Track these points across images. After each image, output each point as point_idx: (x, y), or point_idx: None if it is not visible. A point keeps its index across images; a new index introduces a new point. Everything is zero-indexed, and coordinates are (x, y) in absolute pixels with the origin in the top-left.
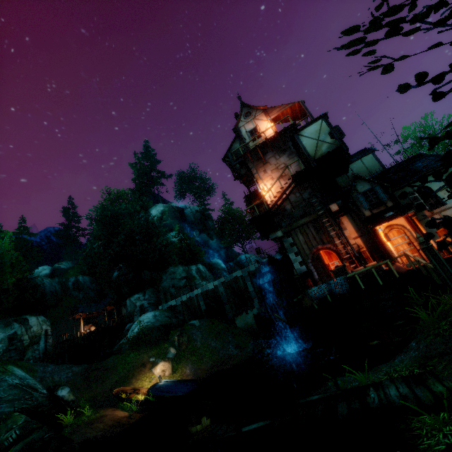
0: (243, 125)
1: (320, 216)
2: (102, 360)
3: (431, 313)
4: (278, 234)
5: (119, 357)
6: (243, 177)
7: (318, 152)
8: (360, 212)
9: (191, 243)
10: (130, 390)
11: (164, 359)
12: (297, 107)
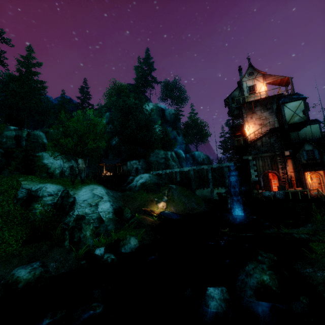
0: (245, 80)
1: (276, 155)
2: (120, 192)
3: (321, 216)
4: (249, 158)
5: (136, 193)
6: (234, 116)
7: (292, 120)
8: (300, 160)
9: (169, 137)
10: (150, 210)
11: (164, 201)
12: (286, 79)
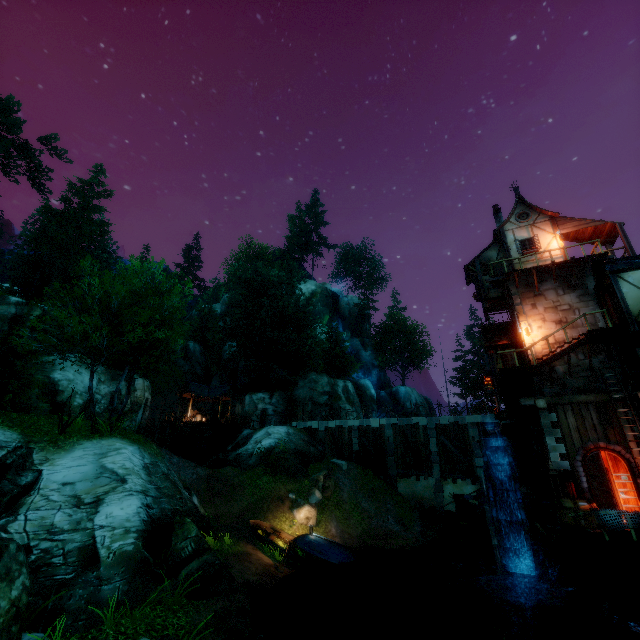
0: (511, 228)
1: (614, 401)
2: (213, 466)
3: None
4: (539, 404)
5: (246, 474)
6: (490, 301)
7: None
8: None
9: (344, 348)
10: (269, 529)
11: (311, 504)
12: (607, 229)
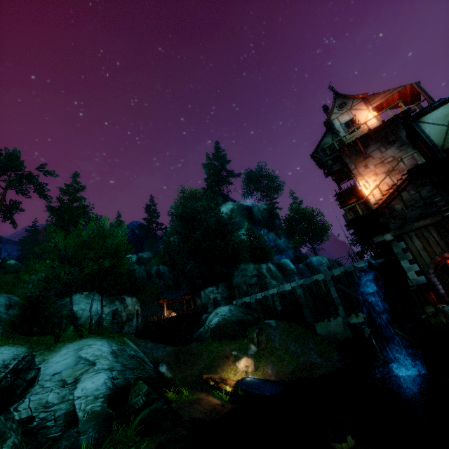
0: (336, 117)
1: (447, 218)
2: (184, 344)
3: None
4: (387, 238)
5: (202, 344)
6: (335, 174)
7: None
8: None
9: (260, 241)
10: (218, 379)
11: (247, 355)
12: (408, 91)
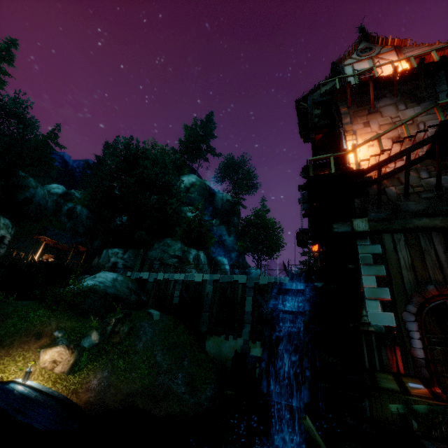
0: (351, 62)
1: None
2: (22, 299)
3: None
4: (358, 226)
5: (29, 305)
6: (318, 132)
7: None
8: None
9: (204, 225)
10: None
11: (69, 344)
12: None
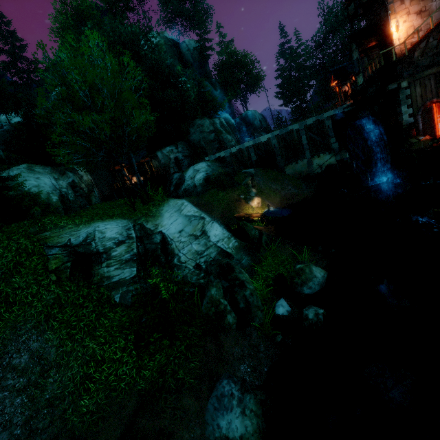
0: None
1: None
2: None
3: None
4: (403, 85)
5: (205, 197)
6: (363, 6)
7: None
8: None
9: (209, 92)
10: (246, 215)
11: (257, 196)
12: None
